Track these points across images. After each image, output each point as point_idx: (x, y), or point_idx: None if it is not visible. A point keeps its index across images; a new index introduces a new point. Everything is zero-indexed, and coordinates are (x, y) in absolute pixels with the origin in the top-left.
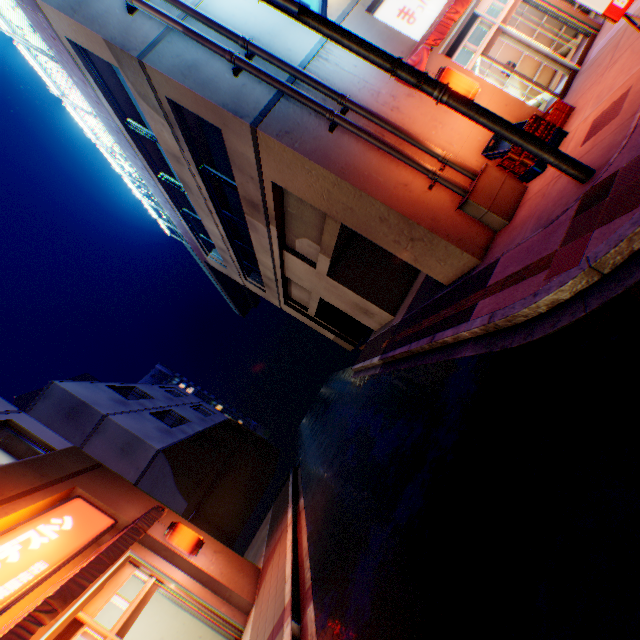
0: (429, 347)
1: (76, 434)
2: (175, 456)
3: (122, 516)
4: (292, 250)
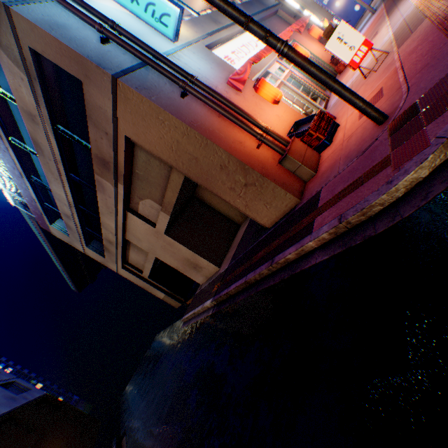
0: (268, 271)
1: None
2: None
3: None
4: (135, 212)
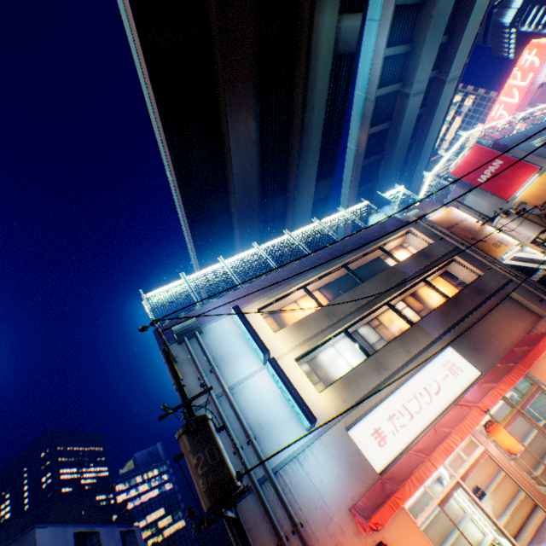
0: None
1: None
2: None
3: None
4: None
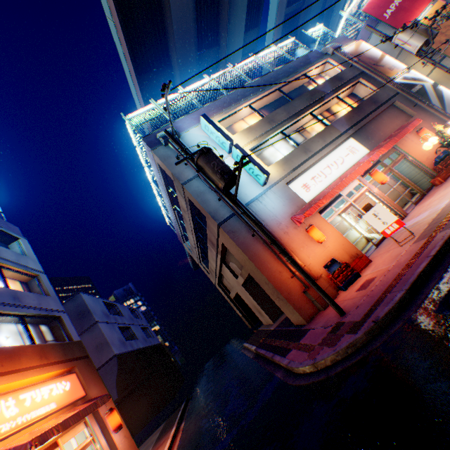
0: (271, 359)
1: (78, 327)
2: (122, 361)
3: (90, 392)
4: (227, 264)
